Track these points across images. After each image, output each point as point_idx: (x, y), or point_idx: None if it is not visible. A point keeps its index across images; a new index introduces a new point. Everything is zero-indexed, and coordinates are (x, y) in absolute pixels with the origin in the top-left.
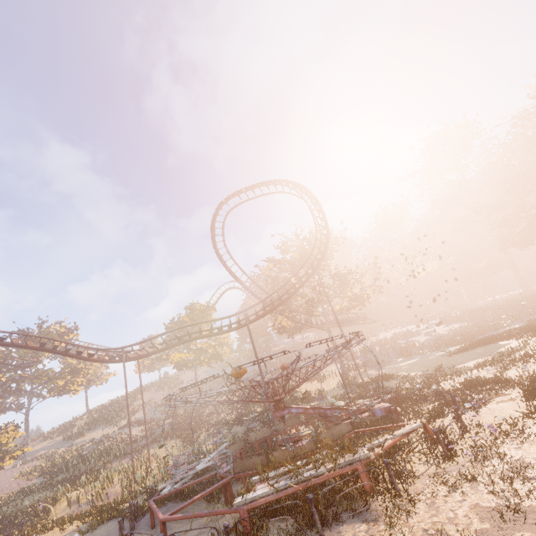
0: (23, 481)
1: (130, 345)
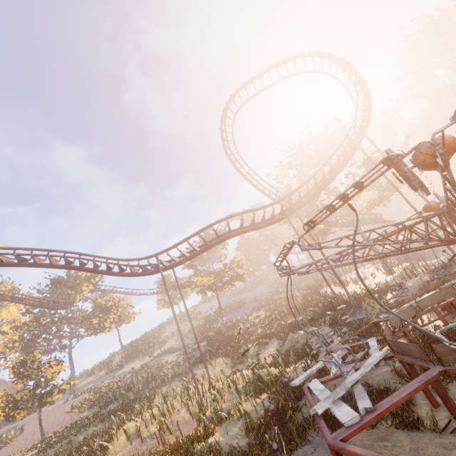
0: (75, 415)
1: (164, 250)
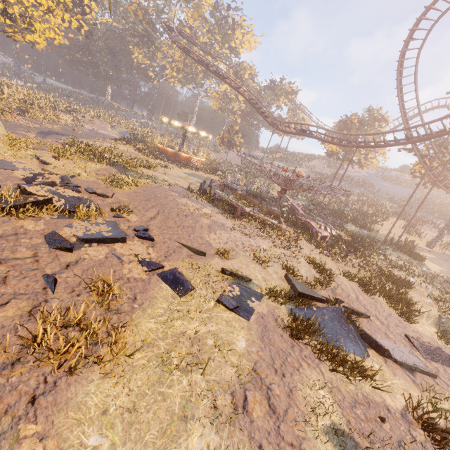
0: (239, 162)
1: (280, 121)
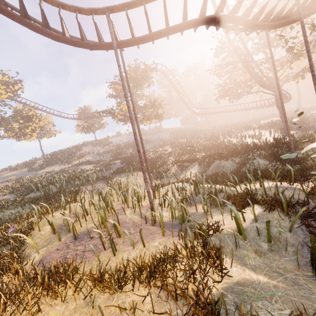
0: None
1: (121, 3)
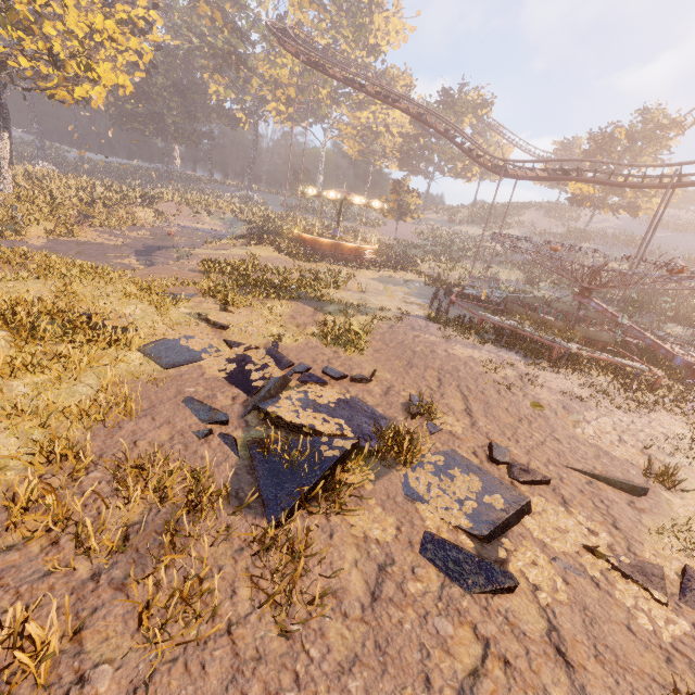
0: (414, 237)
1: (513, 160)
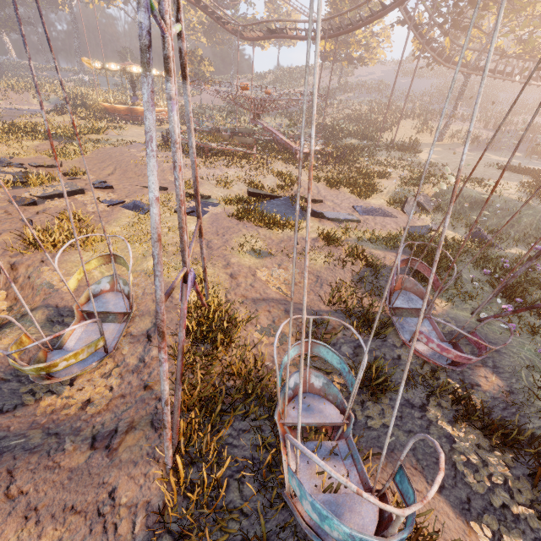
0: (220, 102)
1: (242, 25)
